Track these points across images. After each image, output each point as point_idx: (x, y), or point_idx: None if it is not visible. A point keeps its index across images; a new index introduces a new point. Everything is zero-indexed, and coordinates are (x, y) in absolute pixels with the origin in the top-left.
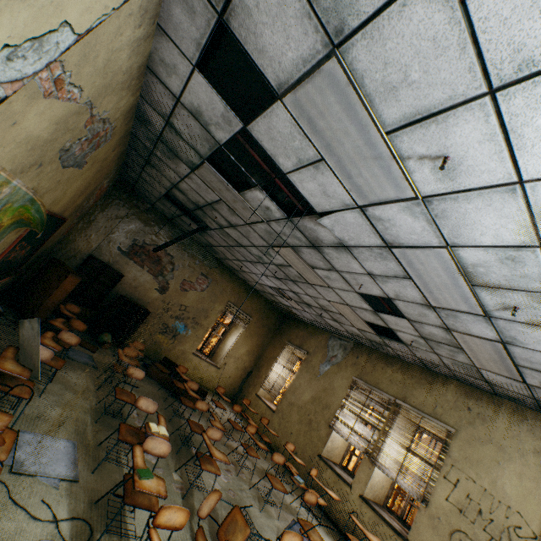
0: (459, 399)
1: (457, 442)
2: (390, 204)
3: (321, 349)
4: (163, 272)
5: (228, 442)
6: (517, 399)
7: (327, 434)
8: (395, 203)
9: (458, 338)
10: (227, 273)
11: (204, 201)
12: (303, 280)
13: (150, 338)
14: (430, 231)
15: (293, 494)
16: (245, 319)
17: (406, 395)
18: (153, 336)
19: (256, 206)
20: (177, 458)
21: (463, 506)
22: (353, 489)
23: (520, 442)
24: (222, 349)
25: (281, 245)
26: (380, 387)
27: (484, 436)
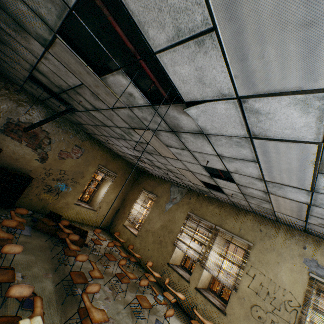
0: (255, 224)
1: (254, 251)
2: (281, 96)
3: (166, 194)
4: (41, 145)
5: (106, 269)
6: (291, 225)
7: (172, 249)
8: (289, 95)
9: (272, 197)
10: (97, 144)
11: (66, 85)
12: (158, 153)
13: (37, 197)
14: (314, 127)
15: (153, 295)
16: (112, 176)
17: (222, 223)
18: (39, 195)
19: (119, 92)
20: (63, 310)
21: (258, 290)
22: (191, 283)
23: (291, 250)
24: (97, 197)
25: (141, 128)
26: (206, 218)
27: (270, 247)
